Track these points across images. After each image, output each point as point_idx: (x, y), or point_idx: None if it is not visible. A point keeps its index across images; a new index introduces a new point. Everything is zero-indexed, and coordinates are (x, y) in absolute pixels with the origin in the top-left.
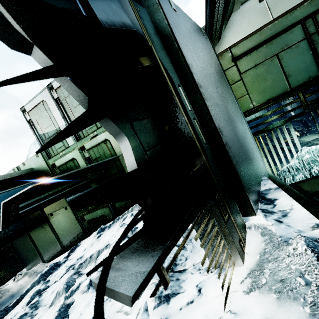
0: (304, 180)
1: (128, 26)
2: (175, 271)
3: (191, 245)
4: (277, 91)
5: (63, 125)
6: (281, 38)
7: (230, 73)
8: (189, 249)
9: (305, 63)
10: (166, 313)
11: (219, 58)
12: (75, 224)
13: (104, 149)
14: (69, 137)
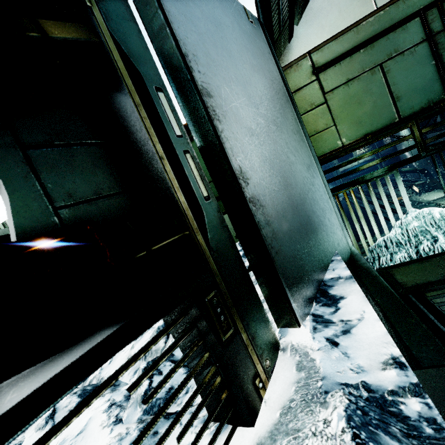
0: (402, 263)
1: None
2: None
3: None
4: (379, 122)
5: None
6: (388, 39)
7: (308, 92)
8: None
9: (424, 78)
10: None
11: (293, 68)
12: None
13: None
14: None
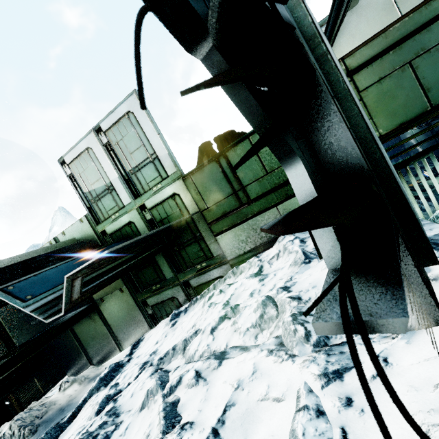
0: None
1: (291, 22)
2: (330, 345)
3: None
4: (412, 112)
5: (115, 179)
6: (414, 40)
7: None
8: None
9: None
10: (344, 391)
11: None
12: (134, 311)
13: (172, 206)
14: (123, 194)
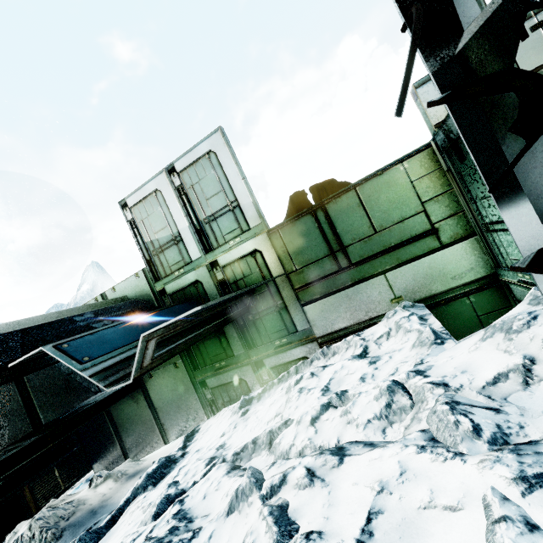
0: None
1: None
2: (512, 444)
3: (512, 406)
4: None
5: (184, 228)
6: None
7: None
8: (513, 412)
9: None
10: None
11: None
12: (189, 393)
13: (251, 266)
14: (192, 247)
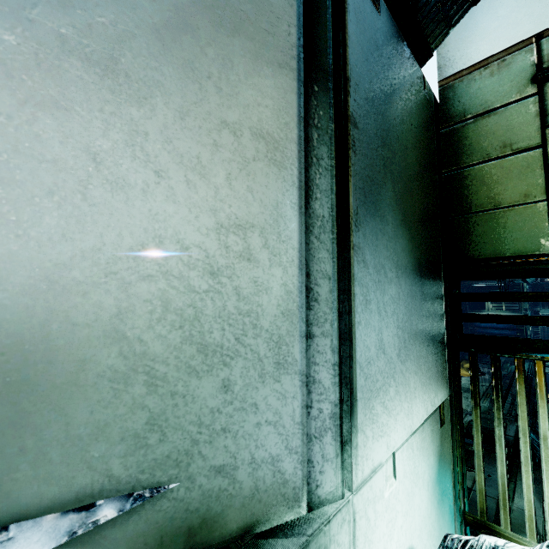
0: None
1: None
2: None
3: None
4: None
5: None
6: None
7: (506, 120)
8: None
9: None
10: None
11: (490, 69)
12: None
13: None
14: None
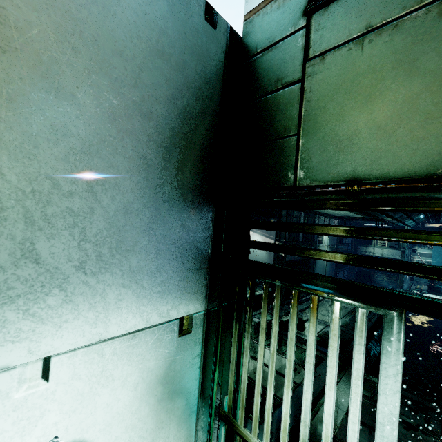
0: None
1: None
2: None
3: None
4: (398, 160)
5: None
6: None
7: (282, 54)
8: None
9: None
10: None
11: (278, 1)
12: None
13: None
14: None
